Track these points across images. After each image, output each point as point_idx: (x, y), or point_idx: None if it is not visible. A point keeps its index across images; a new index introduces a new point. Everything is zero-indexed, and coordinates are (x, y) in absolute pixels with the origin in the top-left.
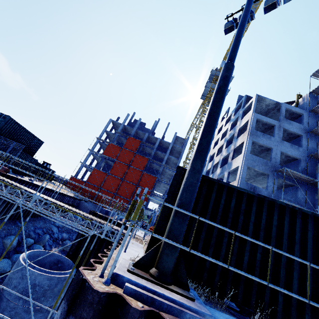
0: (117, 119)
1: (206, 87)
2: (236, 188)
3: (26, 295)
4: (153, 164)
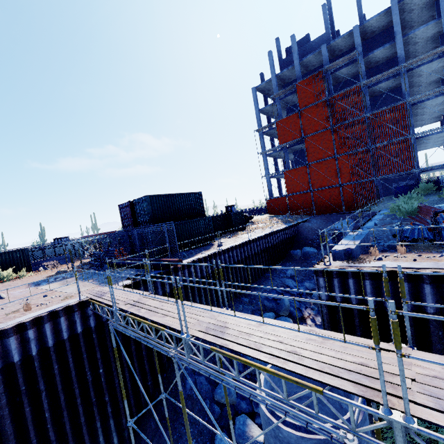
0: (261, 78)
1: None
2: None
3: None
4: (376, 86)
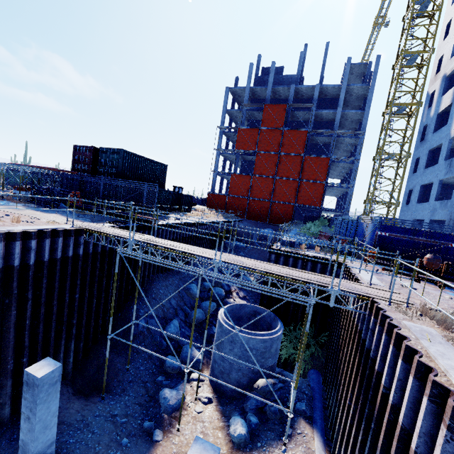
0: (236, 82)
1: None
2: None
3: (245, 359)
4: (316, 137)
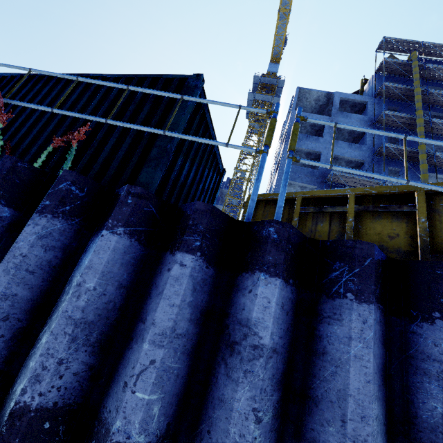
0: None
1: (248, 100)
2: (2, 75)
3: None
4: None
